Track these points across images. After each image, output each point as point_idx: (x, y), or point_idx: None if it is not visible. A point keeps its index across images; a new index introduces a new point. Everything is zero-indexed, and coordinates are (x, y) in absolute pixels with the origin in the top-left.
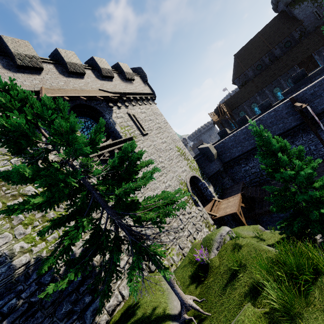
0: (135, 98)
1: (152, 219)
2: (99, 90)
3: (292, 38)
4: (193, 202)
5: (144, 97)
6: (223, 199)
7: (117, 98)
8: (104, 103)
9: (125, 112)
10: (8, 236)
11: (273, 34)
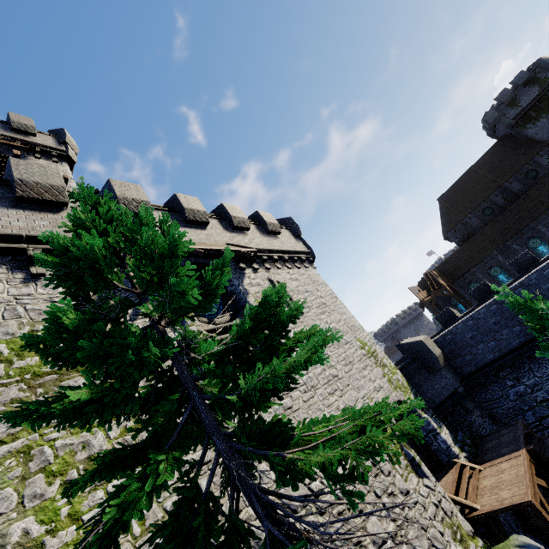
0: (282, 258)
1: (327, 466)
2: (226, 244)
3: (537, 166)
4: (408, 465)
5: (296, 257)
6: (480, 463)
7: (252, 256)
8: (232, 262)
9: (264, 277)
10: (10, 499)
11: (498, 164)
